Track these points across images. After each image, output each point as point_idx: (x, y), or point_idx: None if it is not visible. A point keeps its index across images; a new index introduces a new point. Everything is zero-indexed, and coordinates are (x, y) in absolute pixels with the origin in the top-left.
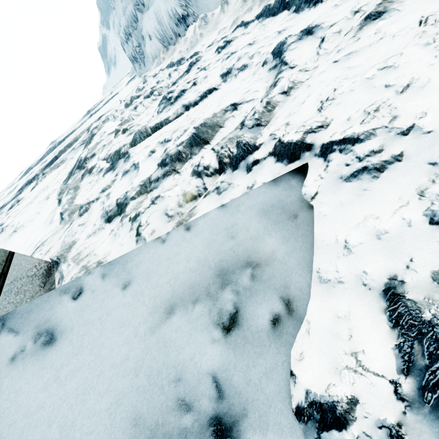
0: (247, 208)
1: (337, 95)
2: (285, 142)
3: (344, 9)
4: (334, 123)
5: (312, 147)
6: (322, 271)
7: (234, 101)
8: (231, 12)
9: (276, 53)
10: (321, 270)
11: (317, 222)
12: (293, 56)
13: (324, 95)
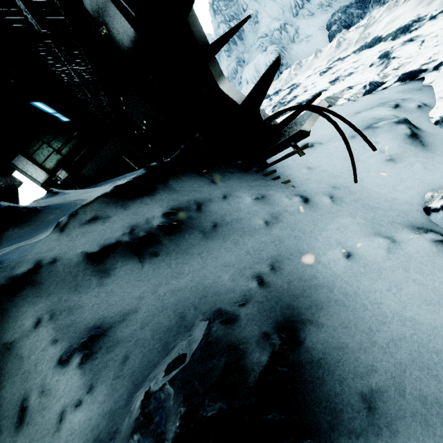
0: (388, 92)
1: (441, 51)
2: (407, 72)
3: (439, 25)
4: (441, 58)
5: (426, 70)
6: (442, 96)
7: (349, 85)
8: (324, 57)
9: (383, 56)
10: (441, 96)
11: (435, 88)
12: (399, 53)
13: (430, 55)
